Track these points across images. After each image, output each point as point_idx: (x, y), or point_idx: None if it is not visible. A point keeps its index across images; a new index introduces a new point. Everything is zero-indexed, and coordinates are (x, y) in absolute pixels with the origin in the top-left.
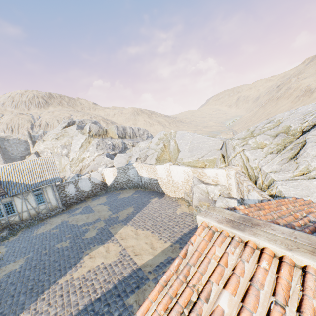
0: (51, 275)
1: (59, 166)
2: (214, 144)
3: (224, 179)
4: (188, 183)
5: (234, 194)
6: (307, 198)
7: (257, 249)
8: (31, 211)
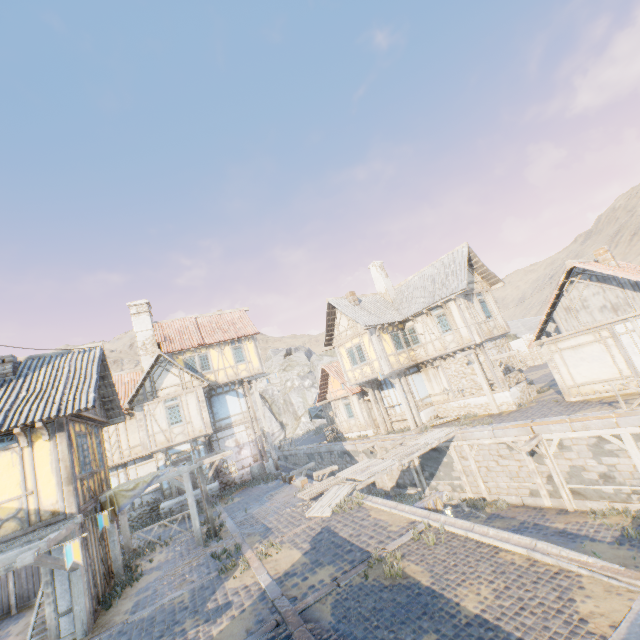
0: None
1: (304, 403)
2: None
3: None
4: None
5: None
6: None
7: None
8: None
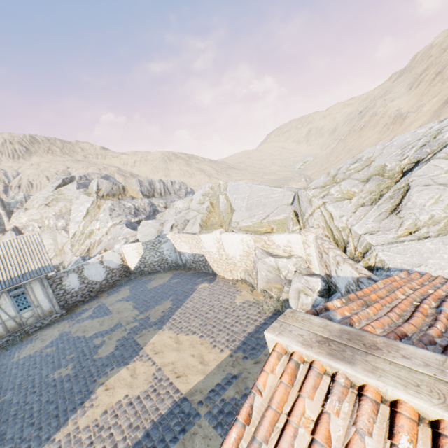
0: (42, 427)
1: (55, 246)
2: (282, 197)
3: (300, 249)
4: (249, 258)
5: (316, 269)
6: (421, 268)
7: (383, 403)
8: (8, 322)
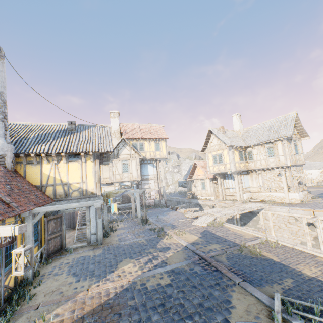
0: None
1: (172, 179)
2: None
3: None
4: (321, 177)
5: None
6: None
7: None
8: None
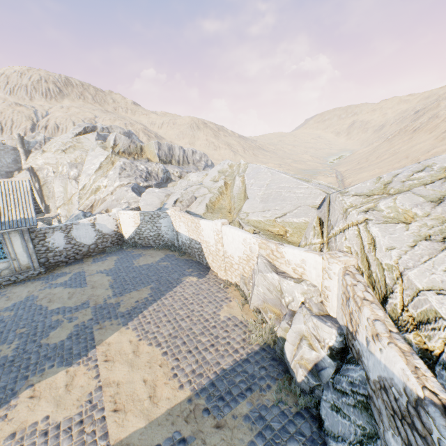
0: None
1: (64, 194)
2: (307, 195)
3: (317, 275)
4: (249, 263)
5: (332, 309)
6: None
7: None
8: None
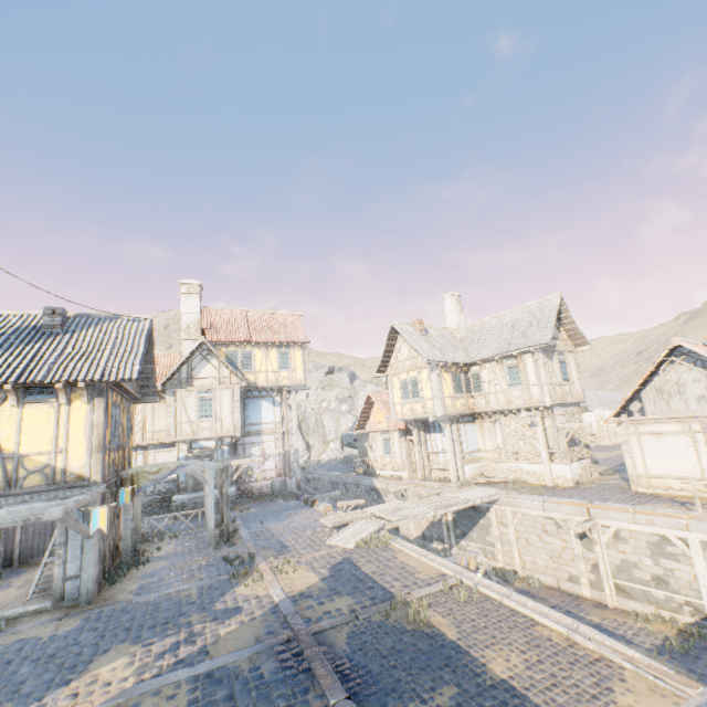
0: None
1: (336, 428)
2: None
3: None
4: None
5: None
6: None
7: None
8: None
